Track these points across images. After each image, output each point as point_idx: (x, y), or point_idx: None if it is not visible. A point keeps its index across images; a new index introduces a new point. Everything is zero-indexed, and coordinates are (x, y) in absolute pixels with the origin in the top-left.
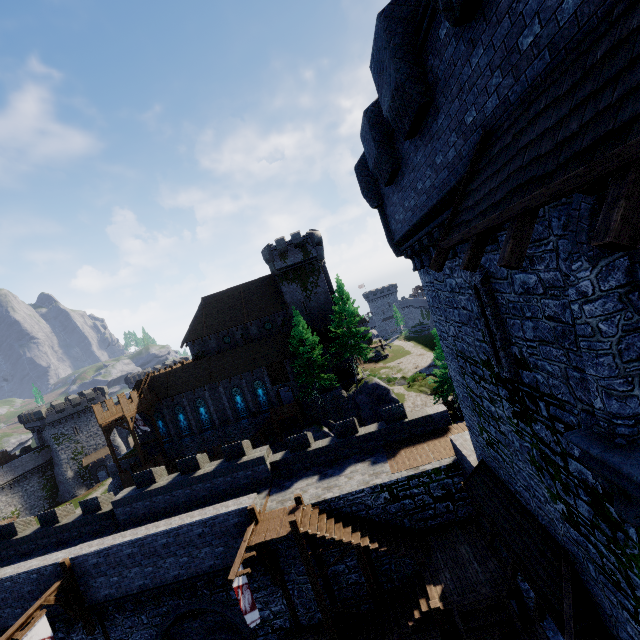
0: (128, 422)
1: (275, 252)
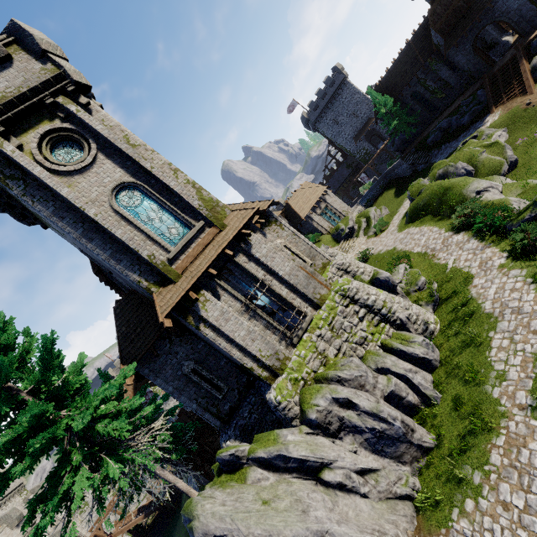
0: None
1: None
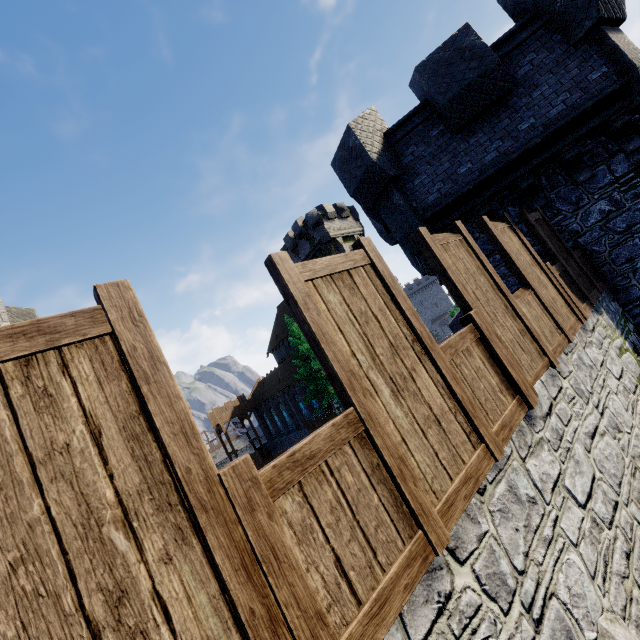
0: (222, 427)
1: (289, 250)
